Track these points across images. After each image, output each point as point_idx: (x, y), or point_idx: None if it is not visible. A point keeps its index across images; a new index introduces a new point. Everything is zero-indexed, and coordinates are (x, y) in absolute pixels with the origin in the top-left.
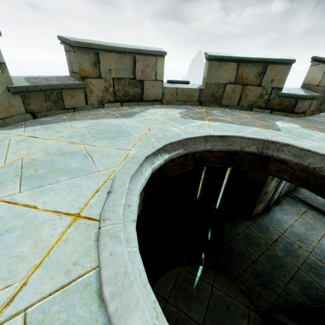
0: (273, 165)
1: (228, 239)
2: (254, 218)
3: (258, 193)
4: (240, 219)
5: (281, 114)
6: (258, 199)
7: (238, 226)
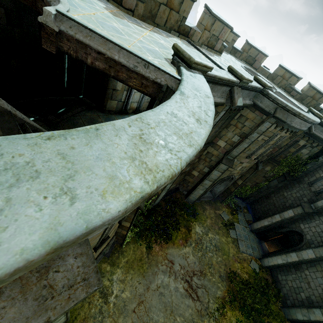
0: (39, 2)
1: (72, 114)
2: (109, 113)
3: (106, 86)
4: (97, 110)
5: (115, 5)
6: (107, 93)
7: (91, 112)
